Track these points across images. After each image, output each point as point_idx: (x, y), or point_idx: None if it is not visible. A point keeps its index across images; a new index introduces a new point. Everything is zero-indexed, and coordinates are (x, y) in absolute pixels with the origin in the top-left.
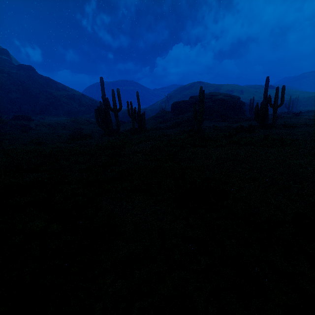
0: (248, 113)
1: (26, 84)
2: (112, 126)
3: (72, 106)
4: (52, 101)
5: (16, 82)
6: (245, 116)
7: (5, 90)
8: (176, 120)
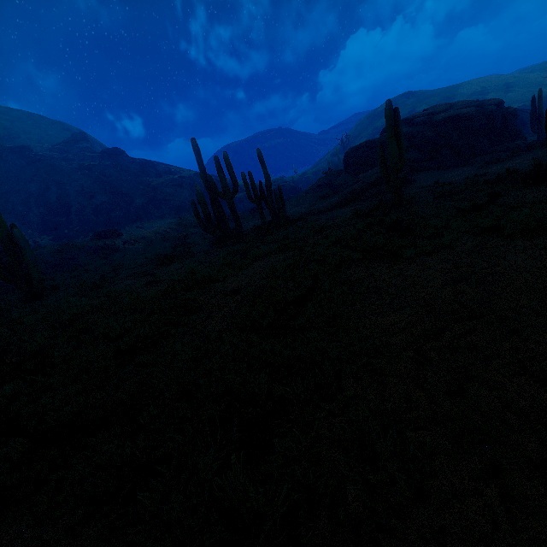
0: (529, 132)
1: (113, 179)
2: (228, 225)
3: (181, 197)
4: (151, 196)
5: (100, 179)
6: (521, 141)
7: (87, 195)
8: (353, 187)
